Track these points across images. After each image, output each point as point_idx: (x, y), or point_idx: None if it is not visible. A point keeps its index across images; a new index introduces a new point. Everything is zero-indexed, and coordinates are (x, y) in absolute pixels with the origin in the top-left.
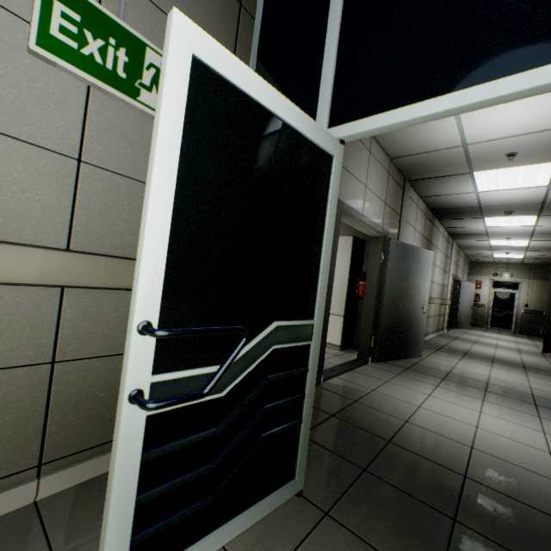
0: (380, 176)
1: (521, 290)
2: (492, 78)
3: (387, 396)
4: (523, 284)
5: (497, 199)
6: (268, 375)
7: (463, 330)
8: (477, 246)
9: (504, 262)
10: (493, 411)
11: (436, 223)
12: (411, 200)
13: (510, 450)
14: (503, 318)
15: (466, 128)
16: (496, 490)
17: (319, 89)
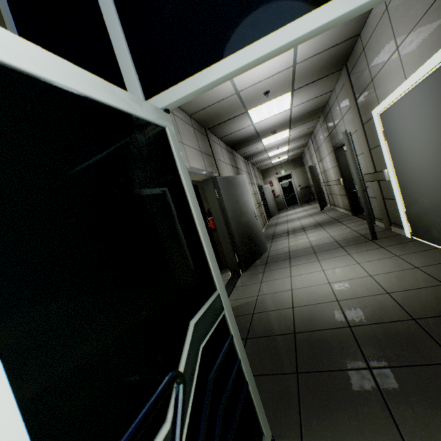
0: (189, 131)
1: (293, 177)
2: (283, 24)
3: (269, 294)
4: (293, 173)
5: (266, 125)
6: (208, 378)
7: (276, 216)
8: (262, 160)
9: (278, 164)
10: (328, 265)
11: (235, 153)
12: (215, 142)
13: (355, 288)
14: (291, 198)
15: (235, 79)
16: (369, 324)
17: (117, 61)
